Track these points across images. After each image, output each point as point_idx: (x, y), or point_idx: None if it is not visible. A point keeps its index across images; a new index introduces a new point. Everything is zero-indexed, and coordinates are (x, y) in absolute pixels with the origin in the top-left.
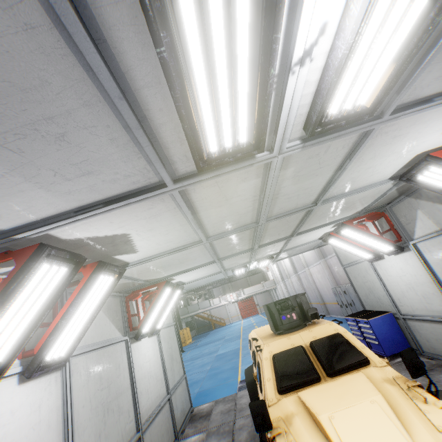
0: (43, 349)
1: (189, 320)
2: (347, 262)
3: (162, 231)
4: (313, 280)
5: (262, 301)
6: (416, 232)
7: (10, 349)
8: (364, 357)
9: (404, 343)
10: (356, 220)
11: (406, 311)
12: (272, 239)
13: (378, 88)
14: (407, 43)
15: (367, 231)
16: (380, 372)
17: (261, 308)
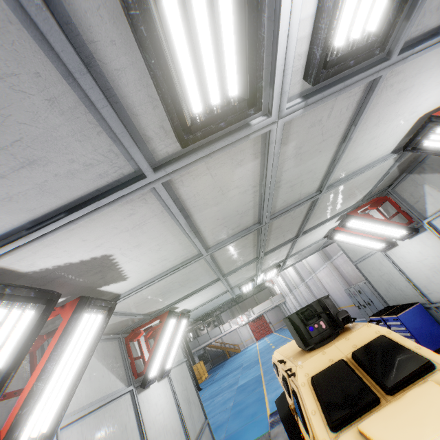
0: (15, 427)
1: (201, 353)
2: (357, 258)
3: (152, 245)
4: (323, 285)
5: (273, 318)
6: (427, 209)
7: None
8: (425, 360)
9: None
10: (360, 209)
11: (436, 298)
12: (277, 243)
13: (390, 4)
14: None
15: (374, 218)
16: None
17: (274, 325)
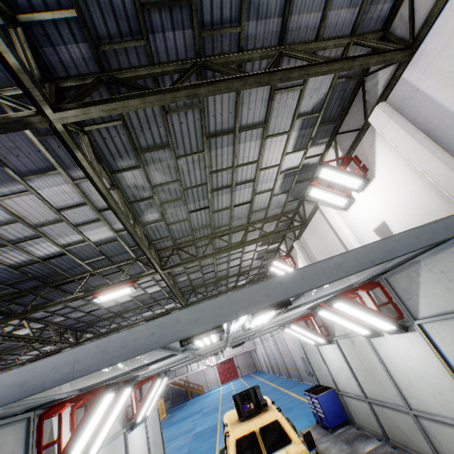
0: (89, 448)
1: (163, 389)
2: (304, 342)
3: (168, 360)
4: (287, 345)
5: (242, 362)
6: (336, 332)
7: (79, 451)
8: (289, 437)
9: (343, 415)
10: (299, 319)
11: (341, 388)
12: (240, 338)
13: (268, 319)
14: (271, 316)
15: (307, 328)
16: (295, 447)
17: (241, 370)
